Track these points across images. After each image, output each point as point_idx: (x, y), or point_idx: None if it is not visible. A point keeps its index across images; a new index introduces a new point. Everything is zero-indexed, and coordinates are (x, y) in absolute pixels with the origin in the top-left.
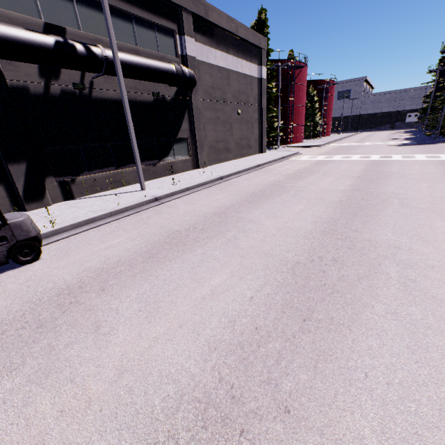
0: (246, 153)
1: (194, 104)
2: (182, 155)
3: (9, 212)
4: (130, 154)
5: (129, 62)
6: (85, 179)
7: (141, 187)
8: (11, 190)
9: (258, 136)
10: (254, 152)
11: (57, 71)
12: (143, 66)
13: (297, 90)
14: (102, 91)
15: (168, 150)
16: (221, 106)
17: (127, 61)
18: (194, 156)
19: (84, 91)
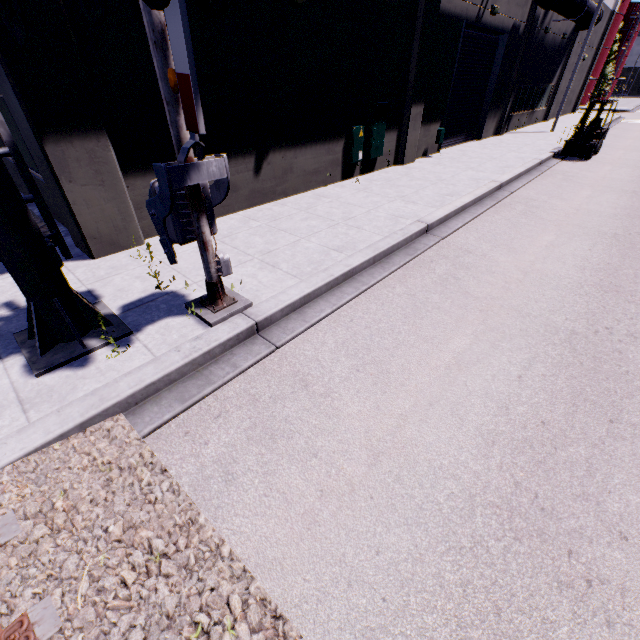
0: (565, 111)
1: (573, 48)
2: (543, 104)
3: (492, 135)
4: (530, 97)
5: (590, 9)
6: (514, 116)
7: (552, 129)
8: (499, 117)
9: (578, 91)
10: (568, 111)
11: (545, 17)
12: (592, 11)
13: (613, 23)
14: (549, 34)
15: (541, 98)
16: (579, 49)
17: (590, 8)
18: (547, 107)
19: (545, 34)
